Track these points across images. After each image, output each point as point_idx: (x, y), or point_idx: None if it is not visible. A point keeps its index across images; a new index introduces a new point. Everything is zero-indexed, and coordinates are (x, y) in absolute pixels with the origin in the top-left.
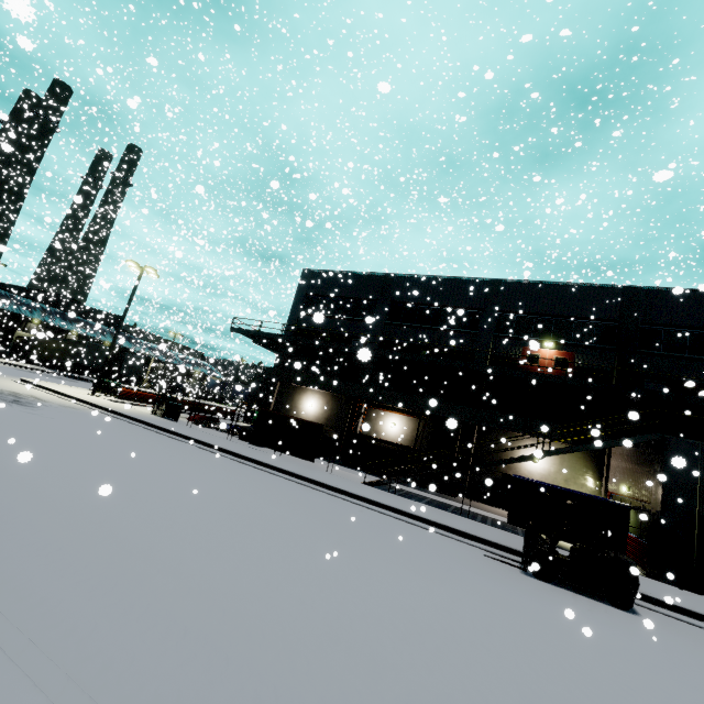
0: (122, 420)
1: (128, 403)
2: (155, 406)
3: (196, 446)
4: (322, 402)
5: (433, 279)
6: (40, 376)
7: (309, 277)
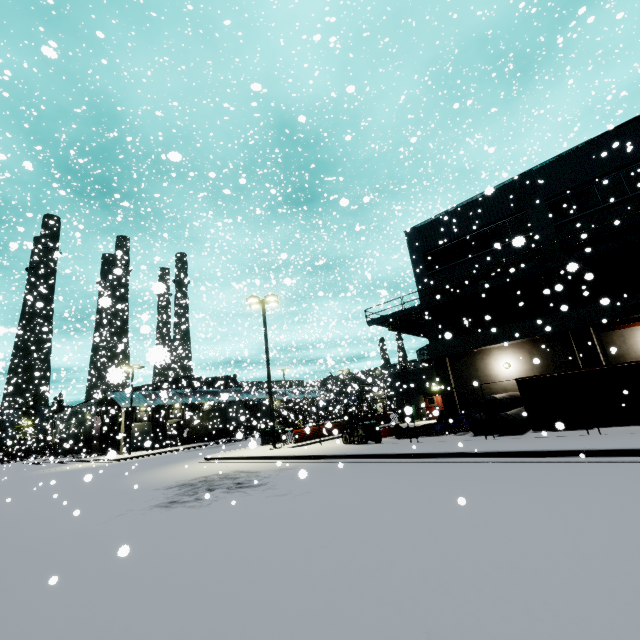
0: (350, 463)
1: (307, 444)
2: (345, 435)
3: (497, 461)
4: (521, 355)
5: (594, 143)
6: (208, 451)
7: (417, 235)
